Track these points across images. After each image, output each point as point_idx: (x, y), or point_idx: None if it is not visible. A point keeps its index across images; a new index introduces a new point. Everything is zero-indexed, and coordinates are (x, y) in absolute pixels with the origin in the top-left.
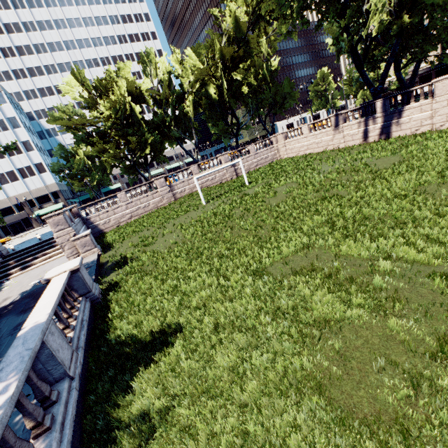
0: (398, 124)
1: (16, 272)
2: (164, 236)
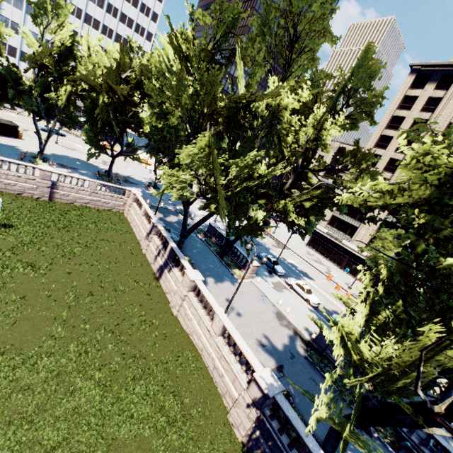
0: (165, 276)
1: None
2: None
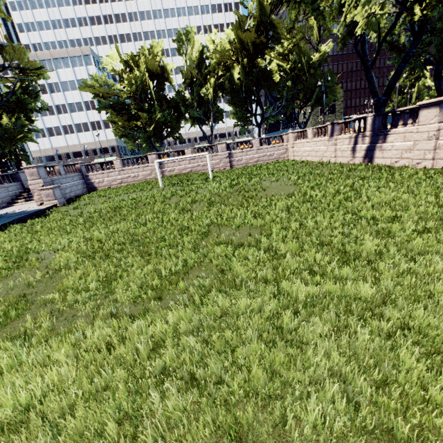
0: (381, 150)
1: (21, 202)
2: (94, 206)
